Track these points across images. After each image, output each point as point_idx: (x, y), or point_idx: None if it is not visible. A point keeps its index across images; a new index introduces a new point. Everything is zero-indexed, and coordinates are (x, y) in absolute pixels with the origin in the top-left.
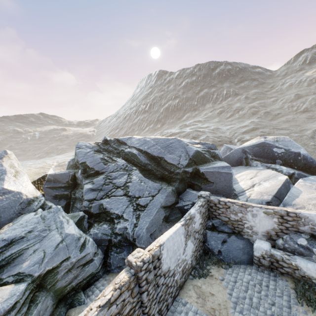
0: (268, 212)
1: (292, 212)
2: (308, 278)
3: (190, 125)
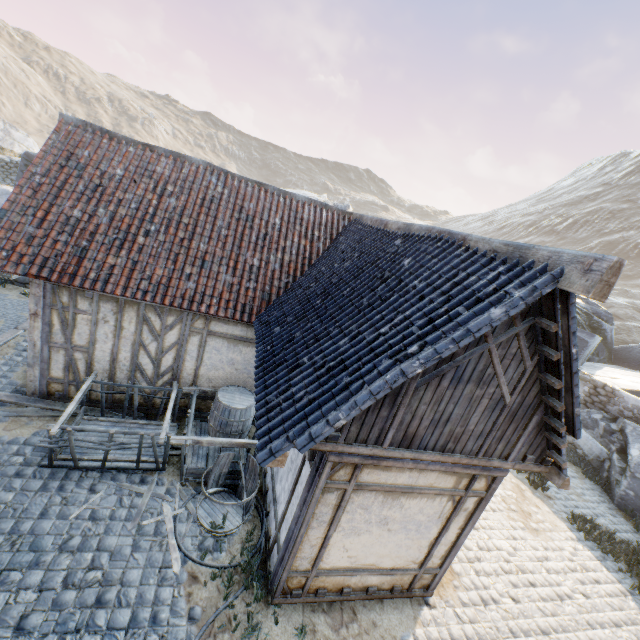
0: (584, 377)
1: (610, 386)
2: (573, 446)
3: (637, 297)
